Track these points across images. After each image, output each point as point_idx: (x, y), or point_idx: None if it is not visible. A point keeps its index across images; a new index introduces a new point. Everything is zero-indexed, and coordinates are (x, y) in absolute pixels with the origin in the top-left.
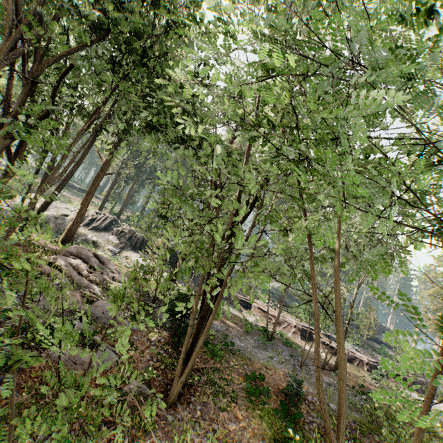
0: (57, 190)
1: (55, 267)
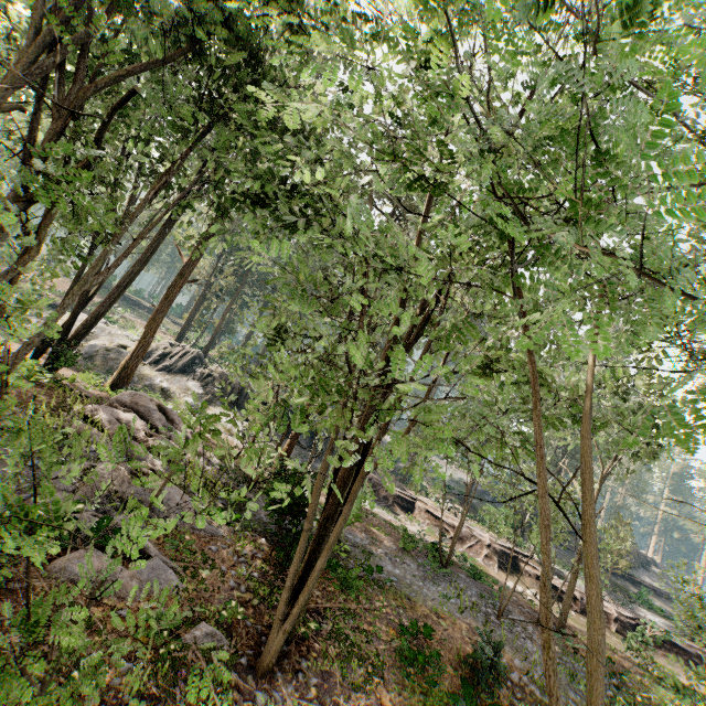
0: (107, 302)
1: (94, 423)
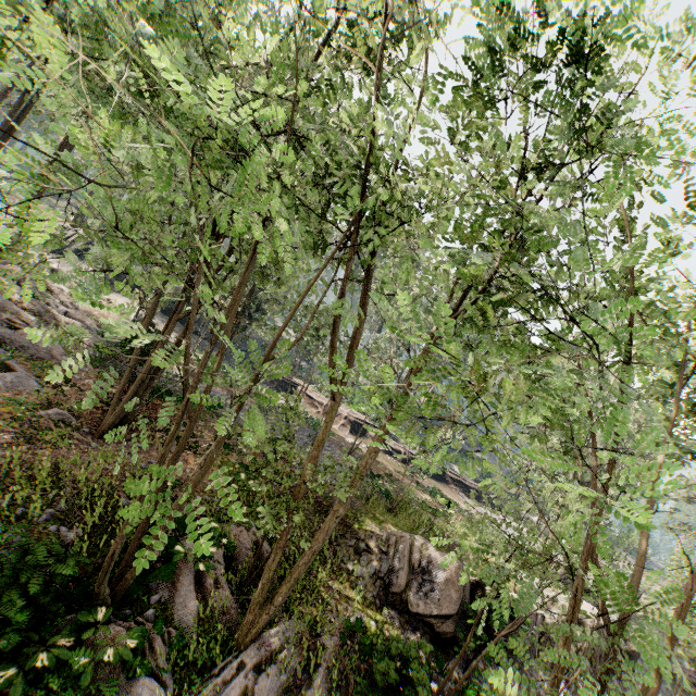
0: None
1: None
